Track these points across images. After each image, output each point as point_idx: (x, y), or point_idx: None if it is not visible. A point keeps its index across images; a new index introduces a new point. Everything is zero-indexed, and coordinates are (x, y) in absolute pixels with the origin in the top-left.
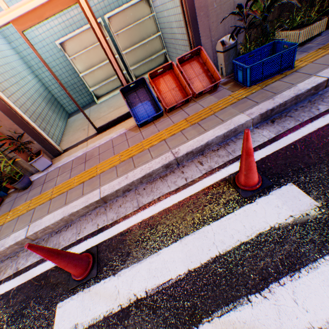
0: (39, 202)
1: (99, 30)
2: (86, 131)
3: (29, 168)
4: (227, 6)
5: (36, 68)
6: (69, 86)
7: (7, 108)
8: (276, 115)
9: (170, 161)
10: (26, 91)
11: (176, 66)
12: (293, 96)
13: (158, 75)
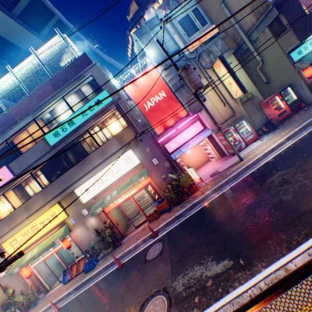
0: (33, 311)
1: (59, 257)
2: (61, 279)
3: (39, 297)
4: (90, 244)
5: (60, 249)
6: (69, 253)
7: (38, 278)
8: (80, 287)
9: (55, 301)
10: (50, 264)
11: (77, 262)
12: (82, 282)
13: (74, 264)
